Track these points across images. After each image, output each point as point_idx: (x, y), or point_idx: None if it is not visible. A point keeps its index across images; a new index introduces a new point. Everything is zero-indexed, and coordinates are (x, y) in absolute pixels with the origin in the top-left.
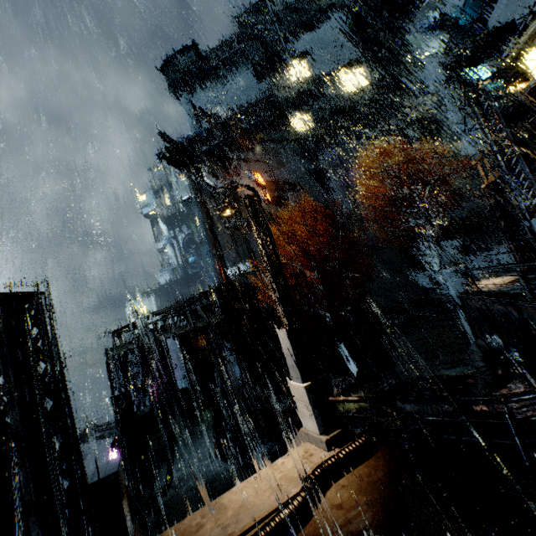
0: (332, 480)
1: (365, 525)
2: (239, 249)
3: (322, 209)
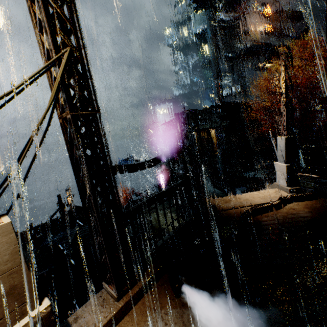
0: (291, 202)
1: (306, 216)
2: (235, 75)
3: (320, 39)
